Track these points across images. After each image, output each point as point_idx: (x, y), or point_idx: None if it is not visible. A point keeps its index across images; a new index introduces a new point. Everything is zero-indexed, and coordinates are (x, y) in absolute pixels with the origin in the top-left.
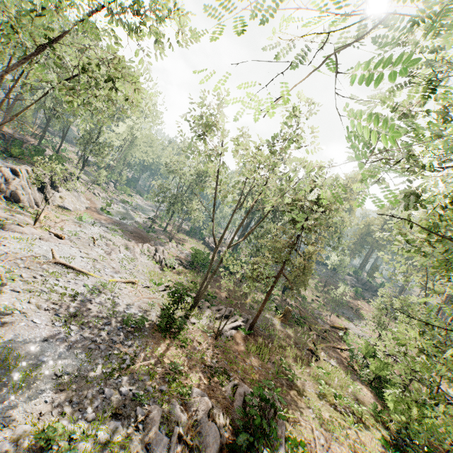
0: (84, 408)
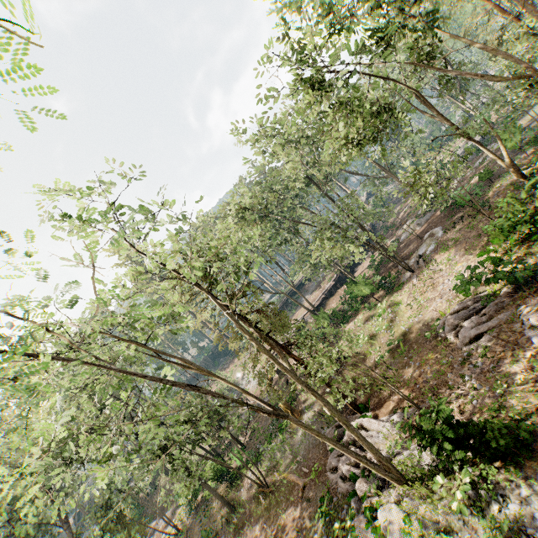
0: None
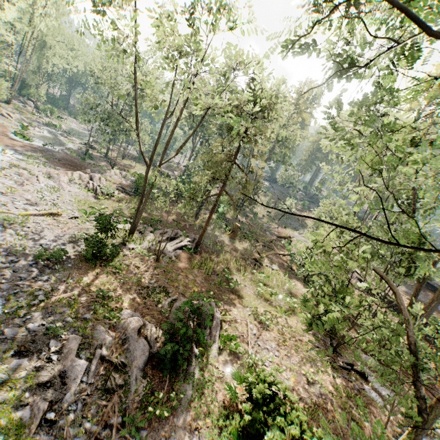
0: None
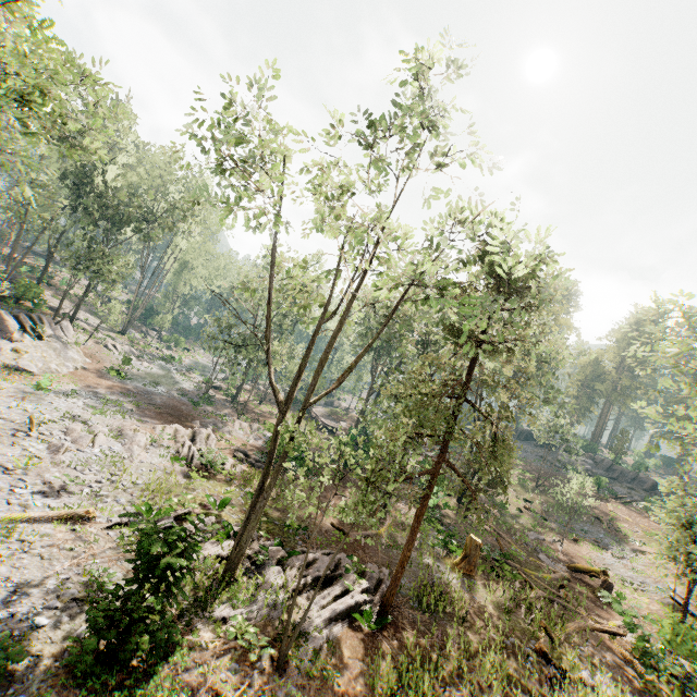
0: None
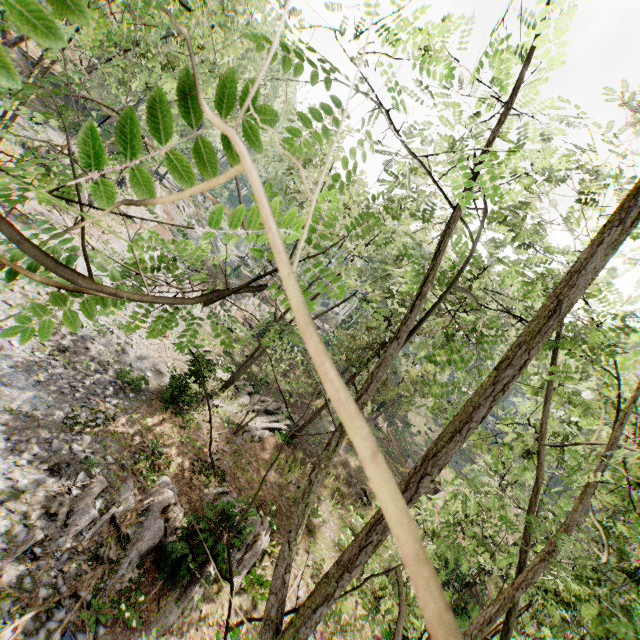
0: (20, 451)
